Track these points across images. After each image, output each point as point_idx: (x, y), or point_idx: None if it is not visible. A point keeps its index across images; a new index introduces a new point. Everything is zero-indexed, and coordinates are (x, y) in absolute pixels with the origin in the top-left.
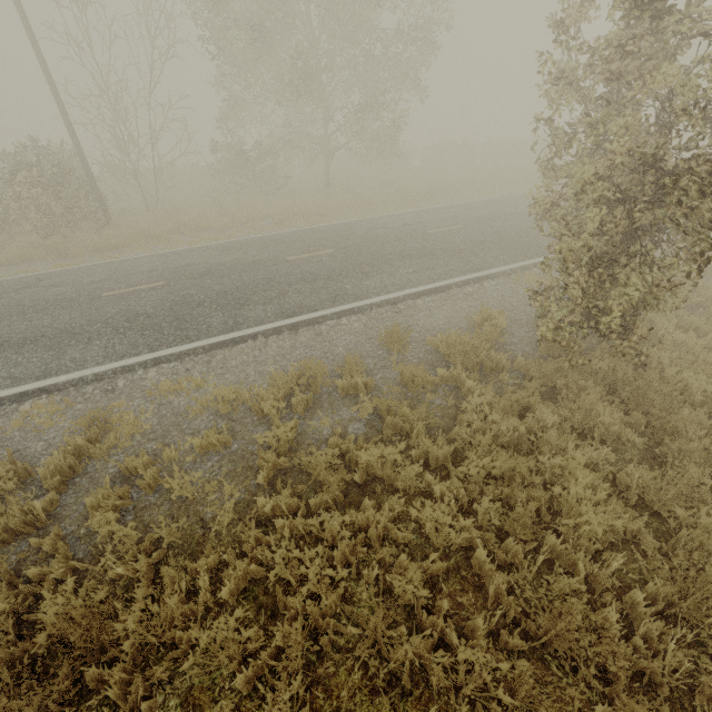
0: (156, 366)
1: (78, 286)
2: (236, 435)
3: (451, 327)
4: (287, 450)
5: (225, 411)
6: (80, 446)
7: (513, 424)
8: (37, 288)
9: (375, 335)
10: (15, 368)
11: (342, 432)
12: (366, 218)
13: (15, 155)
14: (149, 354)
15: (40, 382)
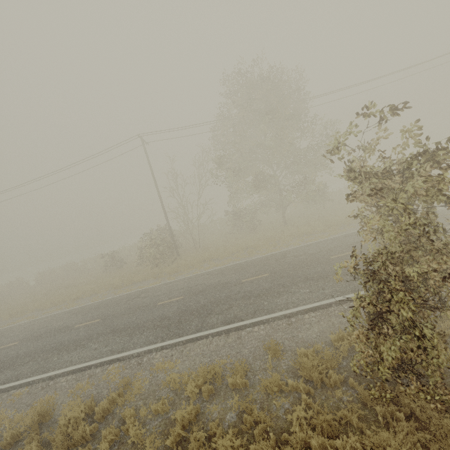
0: (161, 351)
1: (152, 298)
2: (174, 405)
3: (319, 340)
4: (189, 423)
5: (175, 387)
6: (114, 397)
7: (324, 441)
8: (139, 298)
9: (269, 342)
10: (114, 345)
11: (222, 417)
12: (298, 246)
13: (149, 234)
14: (160, 343)
15: (119, 354)
